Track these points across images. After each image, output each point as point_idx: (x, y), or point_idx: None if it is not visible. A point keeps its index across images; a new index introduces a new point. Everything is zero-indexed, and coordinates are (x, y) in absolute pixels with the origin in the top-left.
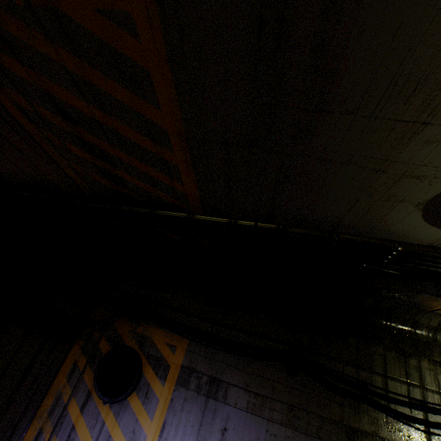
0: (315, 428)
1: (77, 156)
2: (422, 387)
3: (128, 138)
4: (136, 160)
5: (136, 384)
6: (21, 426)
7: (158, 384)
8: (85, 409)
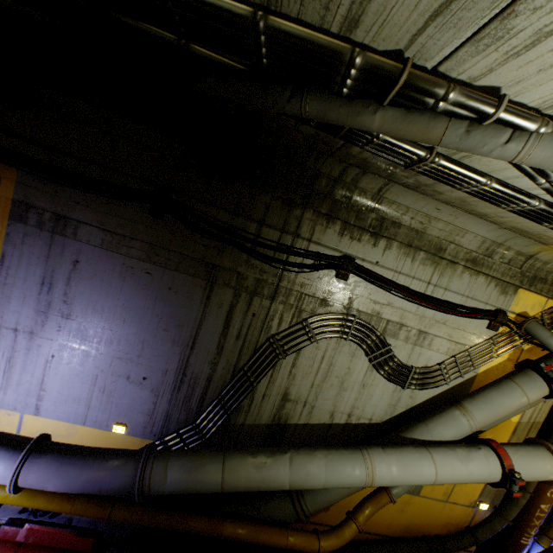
0: (175, 263)
1: None
2: (295, 235)
3: None
4: None
5: None
6: None
7: None
8: None
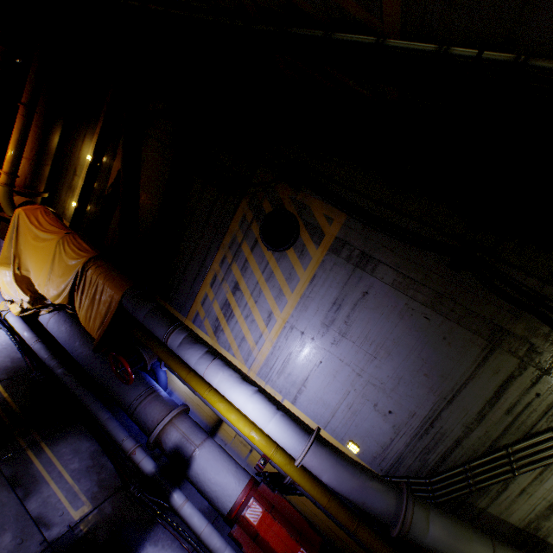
0: (457, 316)
1: None
2: None
3: None
4: None
5: (293, 243)
6: (212, 250)
7: (312, 247)
8: (253, 251)
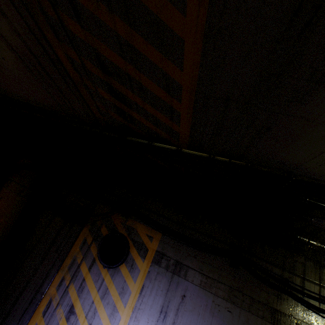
0: (247, 305)
1: (103, 98)
2: None
3: (148, 88)
4: (148, 105)
5: (125, 258)
6: (51, 273)
7: (140, 260)
8: (91, 269)
